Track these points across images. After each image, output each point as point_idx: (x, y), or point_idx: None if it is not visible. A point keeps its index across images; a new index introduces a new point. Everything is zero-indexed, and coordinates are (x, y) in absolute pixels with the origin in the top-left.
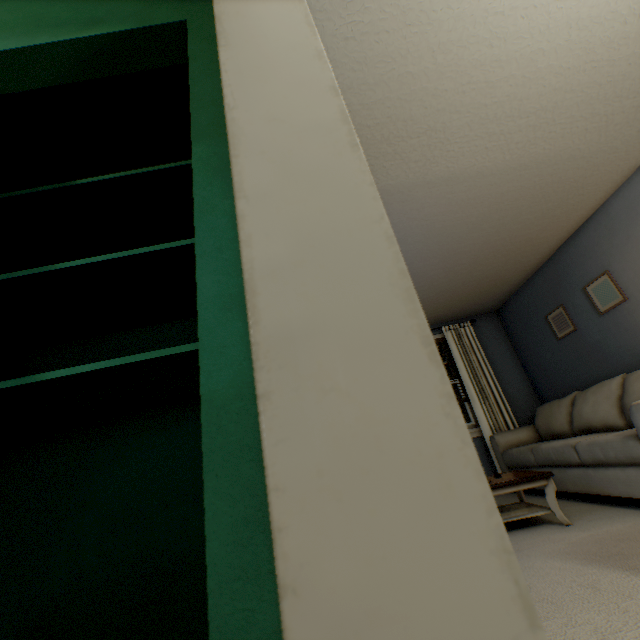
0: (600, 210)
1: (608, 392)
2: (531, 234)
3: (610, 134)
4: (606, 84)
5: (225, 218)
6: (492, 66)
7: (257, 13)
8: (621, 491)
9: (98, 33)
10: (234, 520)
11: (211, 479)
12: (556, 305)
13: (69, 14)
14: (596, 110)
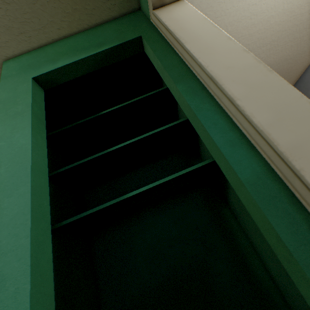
0: (299, 80)
1: None
2: None
3: (302, 45)
4: (299, 24)
5: (209, 111)
6: (251, 27)
7: (189, 27)
8: None
9: (105, 48)
10: (285, 224)
11: (266, 211)
12: None
13: (87, 43)
14: (295, 36)
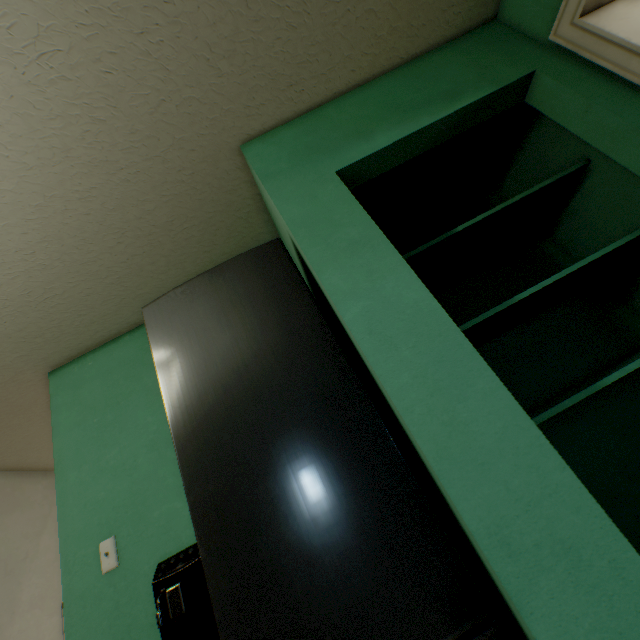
0: None
1: None
2: None
3: None
4: None
5: None
6: None
7: None
8: None
9: (468, 102)
10: None
11: None
12: None
13: (416, 95)
14: None
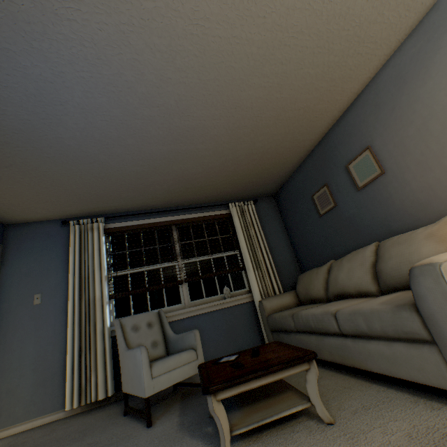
0: (370, 85)
1: (363, 259)
2: (310, 102)
3: None
4: None
5: None
6: None
7: None
8: (383, 368)
9: None
10: None
11: None
12: (322, 185)
13: None
14: None
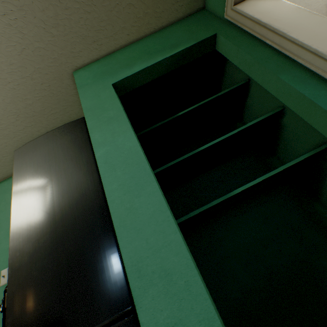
0: None
1: None
2: None
3: None
4: None
5: None
6: None
7: (284, 17)
8: None
9: (181, 49)
10: None
11: None
12: None
13: (159, 46)
14: None
